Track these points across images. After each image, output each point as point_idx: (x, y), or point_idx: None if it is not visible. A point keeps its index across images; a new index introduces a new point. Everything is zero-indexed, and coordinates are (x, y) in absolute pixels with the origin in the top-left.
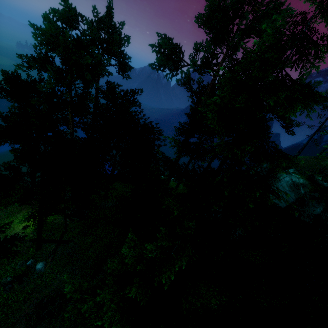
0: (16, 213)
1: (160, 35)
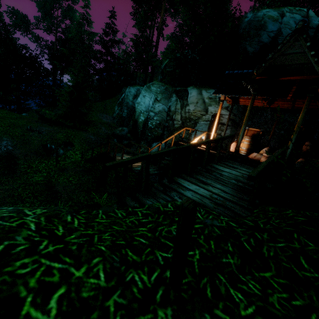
0: None
1: (9, 7)
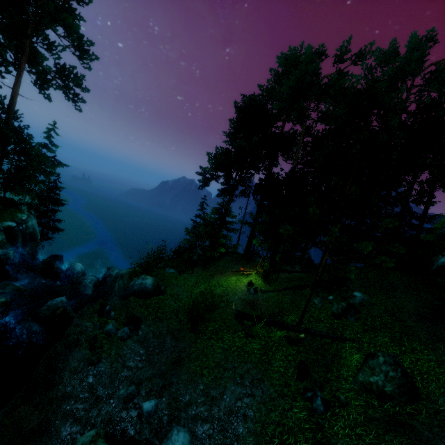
0: (211, 278)
1: None
